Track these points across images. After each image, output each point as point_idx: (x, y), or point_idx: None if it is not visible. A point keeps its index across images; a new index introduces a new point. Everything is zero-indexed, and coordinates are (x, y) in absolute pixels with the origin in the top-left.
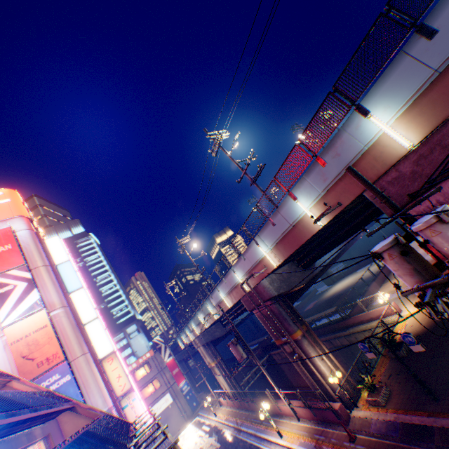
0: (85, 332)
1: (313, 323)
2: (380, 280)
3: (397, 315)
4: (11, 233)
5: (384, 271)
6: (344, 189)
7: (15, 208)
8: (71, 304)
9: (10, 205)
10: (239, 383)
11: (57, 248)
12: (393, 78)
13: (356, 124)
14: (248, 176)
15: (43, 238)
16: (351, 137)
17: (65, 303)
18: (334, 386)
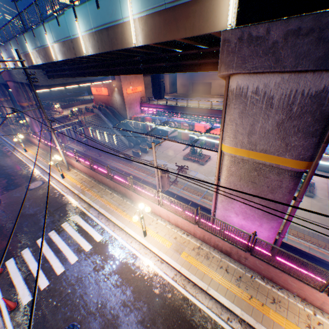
0: None
1: (43, 104)
2: (84, 103)
3: (60, 113)
4: None
5: (91, 101)
6: (4, 66)
7: None
8: None
9: None
10: (0, 111)
11: None
12: (4, 50)
13: (1, 52)
14: None
15: None
16: (1, 54)
17: None
18: (12, 119)
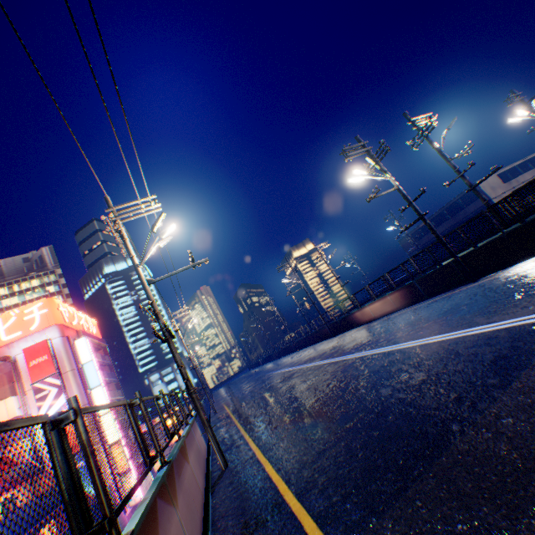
0: (100, 424)
1: None
2: None
3: None
4: (48, 344)
5: None
6: None
7: (51, 317)
8: (91, 401)
9: (47, 315)
10: None
11: (84, 349)
12: None
13: None
14: (192, 362)
15: (78, 329)
16: None
17: (86, 401)
18: None
